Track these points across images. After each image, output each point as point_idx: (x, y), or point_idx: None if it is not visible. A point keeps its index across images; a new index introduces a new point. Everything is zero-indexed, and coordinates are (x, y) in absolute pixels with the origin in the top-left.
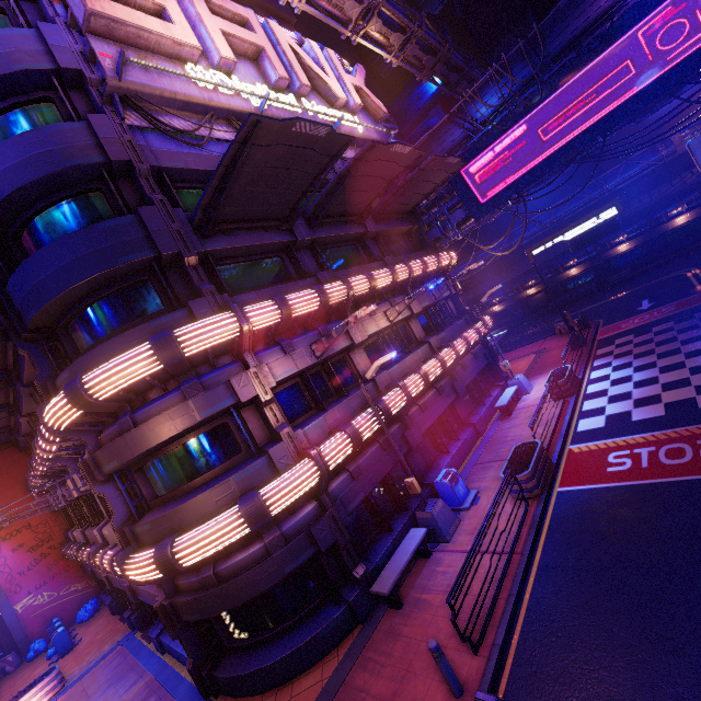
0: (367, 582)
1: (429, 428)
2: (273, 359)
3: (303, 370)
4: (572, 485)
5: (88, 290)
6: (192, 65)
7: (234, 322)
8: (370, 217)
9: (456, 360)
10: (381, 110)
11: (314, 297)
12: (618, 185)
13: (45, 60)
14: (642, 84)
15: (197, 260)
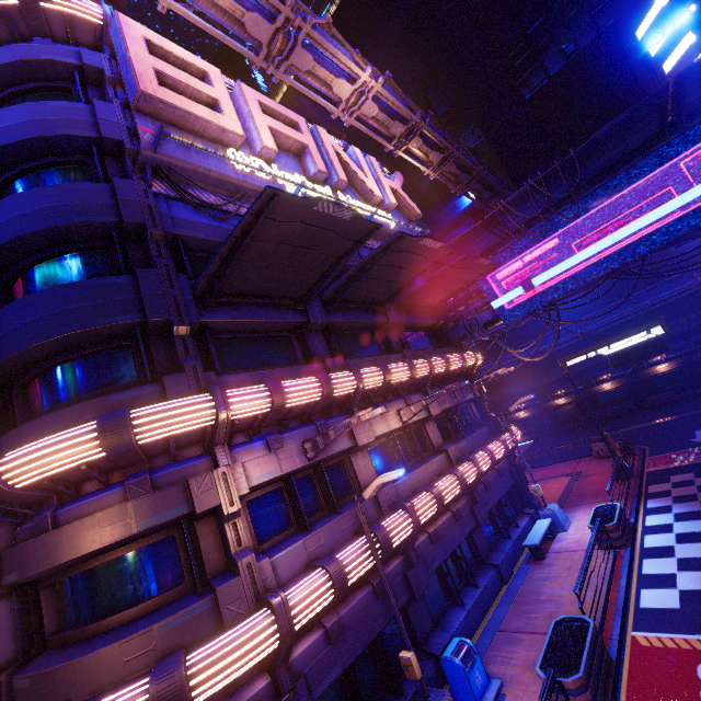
0: None
1: (440, 566)
2: (252, 457)
3: (289, 474)
4: None
5: (55, 349)
6: (234, 150)
7: (211, 407)
8: (393, 307)
9: (477, 478)
10: (415, 211)
11: (316, 386)
12: (652, 305)
13: (90, 129)
14: (682, 211)
15: (189, 330)
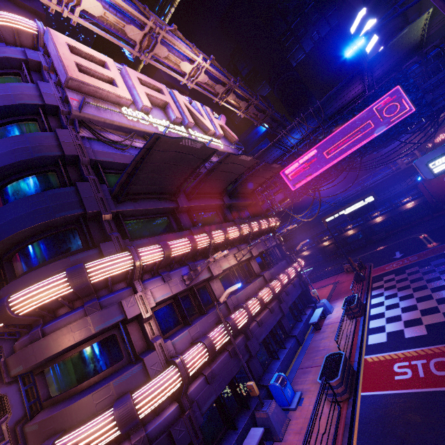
0: None
1: (264, 339)
2: (155, 286)
3: (176, 294)
4: (371, 390)
5: (31, 234)
6: (126, 108)
7: (130, 259)
8: (226, 195)
9: (281, 289)
10: (234, 137)
11: (188, 243)
12: (370, 184)
13: (37, 99)
14: (378, 133)
15: (111, 216)
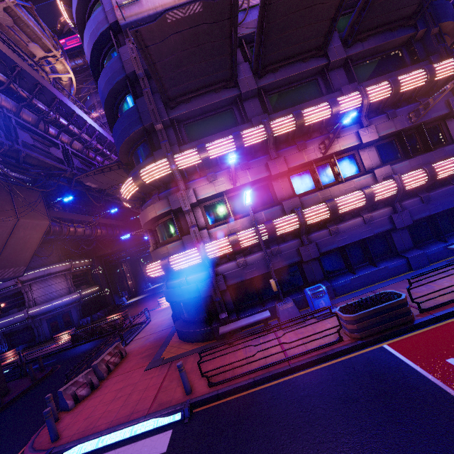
0: (226, 323)
1: (342, 249)
2: (199, 185)
3: (223, 193)
4: (397, 350)
5: (128, 147)
6: None
7: (167, 165)
8: (339, 44)
9: (397, 193)
10: None
11: (230, 142)
12: None
13: (106, 23)
14: None
15: (162, 126)
